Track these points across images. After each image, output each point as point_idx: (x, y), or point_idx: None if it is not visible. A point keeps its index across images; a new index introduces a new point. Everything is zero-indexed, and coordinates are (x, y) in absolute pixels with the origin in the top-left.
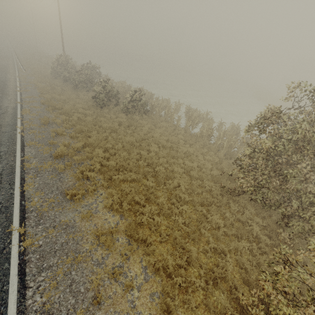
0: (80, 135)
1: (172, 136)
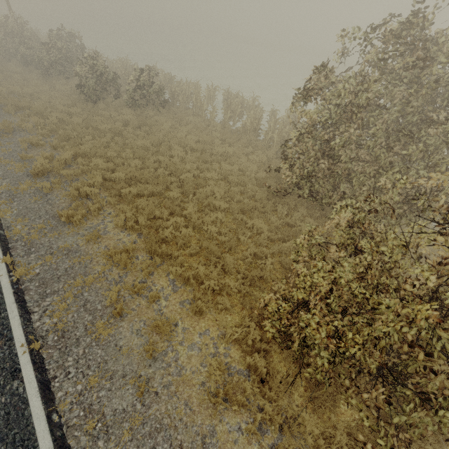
0: (66, 143)
1: (203, 134)
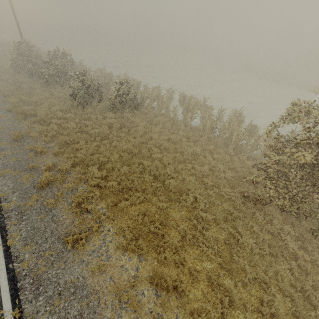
0: (65, 149)
1: (173, 135)
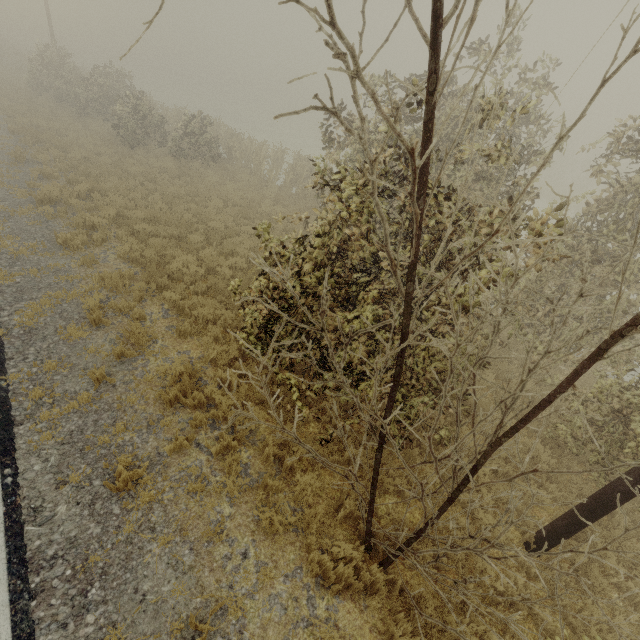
0: (85, 178)
1: (252, 192)
